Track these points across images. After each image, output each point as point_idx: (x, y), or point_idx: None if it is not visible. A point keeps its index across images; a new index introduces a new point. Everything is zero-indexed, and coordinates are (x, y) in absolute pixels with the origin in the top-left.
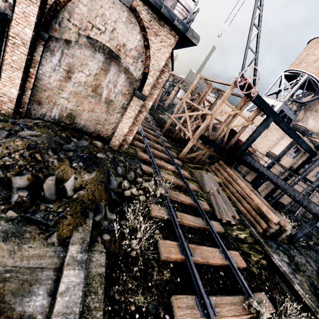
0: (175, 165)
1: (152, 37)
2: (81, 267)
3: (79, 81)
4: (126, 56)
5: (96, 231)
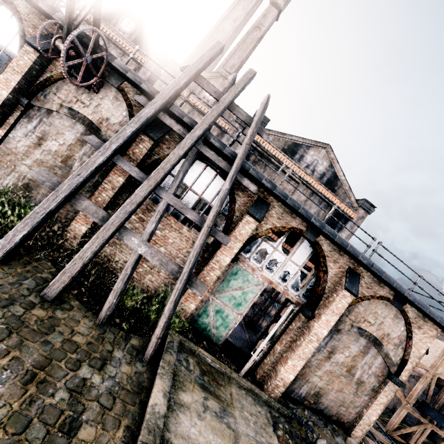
0: None
1: (415, 329)
2: None
3: (337, 361)
4: (388, 343)
5: None
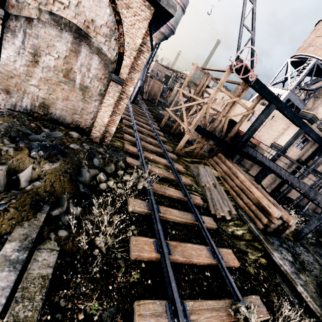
0: (168, 158)
1: (124, 10)
2: (14, 268)
3: (48, 65)
4: (97, 34)
5: (51, 226)
